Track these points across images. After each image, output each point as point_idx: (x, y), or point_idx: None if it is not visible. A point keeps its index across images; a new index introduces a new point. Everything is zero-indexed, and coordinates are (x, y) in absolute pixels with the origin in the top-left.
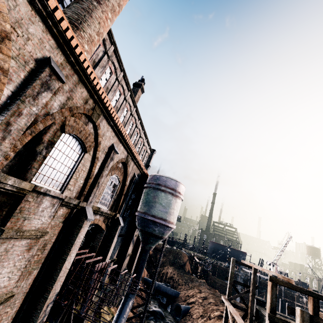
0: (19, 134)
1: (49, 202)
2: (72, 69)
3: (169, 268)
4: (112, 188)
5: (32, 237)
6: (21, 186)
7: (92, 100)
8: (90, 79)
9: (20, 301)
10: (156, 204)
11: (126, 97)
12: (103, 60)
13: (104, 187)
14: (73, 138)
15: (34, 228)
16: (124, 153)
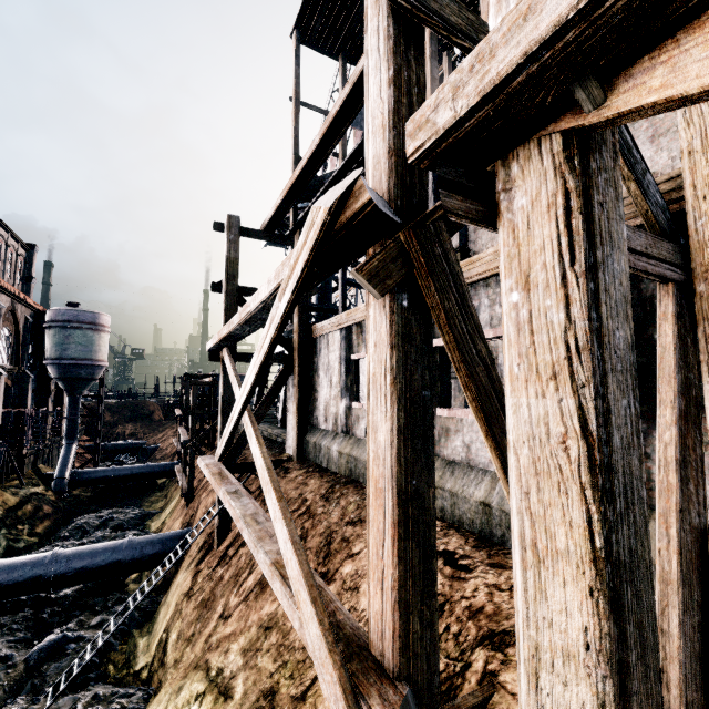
0: None
1: None
2: None
3: (128, 424)
4: (6, 342)
5: None
6: None
7: None
8: None
9: None
10: (72, 346)
11: None
12: None
13: None
14: None
15: None
16: (8, 301)
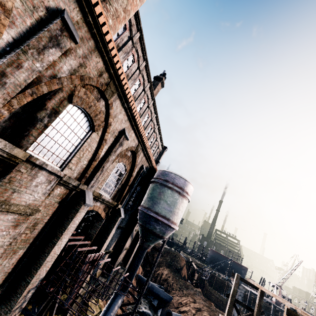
0: (16, 90)
1: (45, 177)
2: (89, 33)
3: (165, 270)
4: (118, 176)
5: (20, 213)
6: (13, 152)
7: (108, 74)
8: (108, 49)
9: (0, 281)
10: (160, 201)
11: (145, 88)
12: (127, 45)
13: (109, 174)
14: (82, 112)
15: (24, 204)
16: (135, 141)
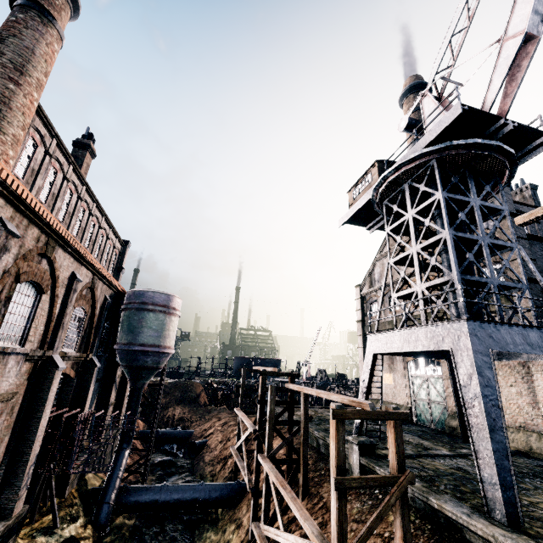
0: None
1: (14, 360)
2: (22, 215)
3: (177, 408)
4: (77, 323)
5: (4, 400)
6: None
7: (44, 235)
8: (43, 218)
9: None
10: (143, 329)
11: (67, 175)
12: None
13: (67, 326)
14: (26, 282)
15: (3, 391)
16: (88, 276)
